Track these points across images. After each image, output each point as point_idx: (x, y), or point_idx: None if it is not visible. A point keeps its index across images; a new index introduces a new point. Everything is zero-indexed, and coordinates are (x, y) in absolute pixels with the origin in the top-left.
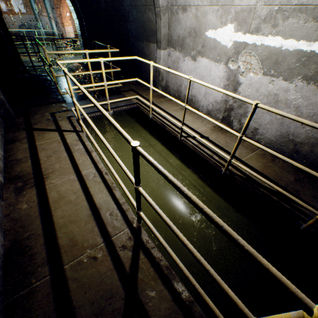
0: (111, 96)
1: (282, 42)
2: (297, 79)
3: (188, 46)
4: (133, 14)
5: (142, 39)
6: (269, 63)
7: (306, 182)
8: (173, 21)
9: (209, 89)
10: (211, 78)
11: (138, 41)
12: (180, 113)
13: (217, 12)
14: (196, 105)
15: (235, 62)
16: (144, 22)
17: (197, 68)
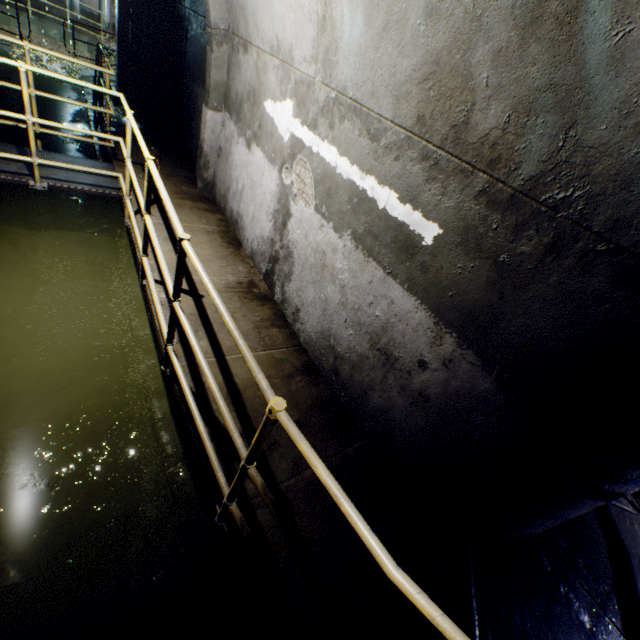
0: (80, 158)
1: (338, 159)
2: (348, 235)
3: (245, 118)
4: (194, 28)
5: (199, 80)
6: (323, 191)
7: (313, 433)
8: (233, 62)
9: (258, 211)
10: (263, 190)
11: (194, 81)
12: (198, 237)
13: (278, 71)
14: (241, 235)
15: (290, 173)
16: (204, 49)
17: (250, 164)
